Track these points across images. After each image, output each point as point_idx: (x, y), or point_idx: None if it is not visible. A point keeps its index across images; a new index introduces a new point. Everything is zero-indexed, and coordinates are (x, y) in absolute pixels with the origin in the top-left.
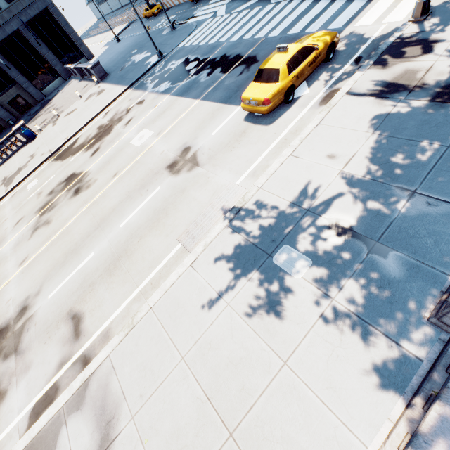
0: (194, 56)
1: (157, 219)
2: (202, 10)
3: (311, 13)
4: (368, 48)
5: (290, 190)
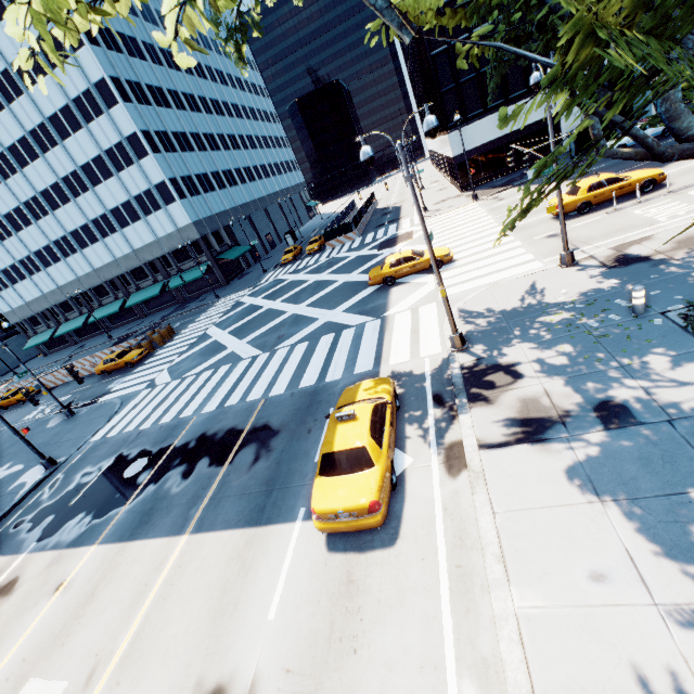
0: (136, 449)
1: None
2: (126, 381)
3: (315, 361)
4: (434, 384)
5: None
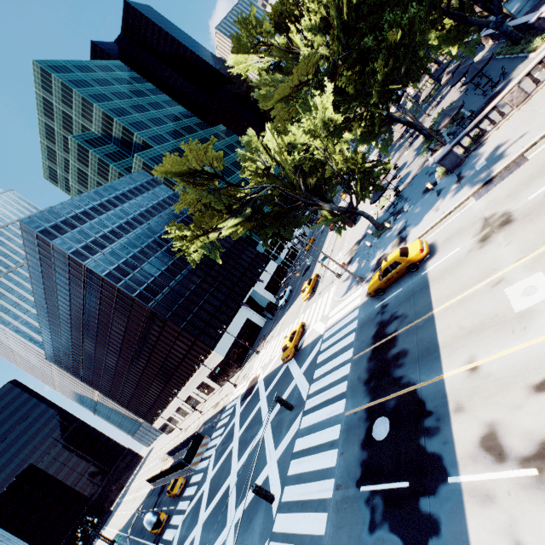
0: (359, 458)
1: (541, 170)
2: None
3: (336, 348)
4: None
5: (458, 194)
